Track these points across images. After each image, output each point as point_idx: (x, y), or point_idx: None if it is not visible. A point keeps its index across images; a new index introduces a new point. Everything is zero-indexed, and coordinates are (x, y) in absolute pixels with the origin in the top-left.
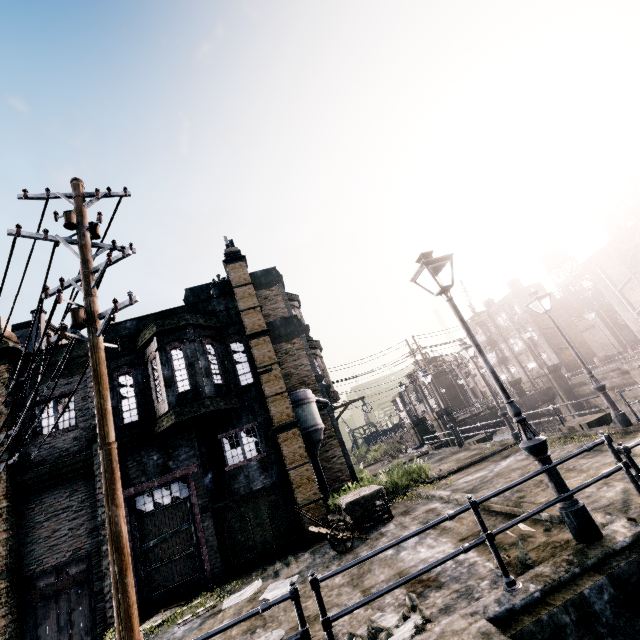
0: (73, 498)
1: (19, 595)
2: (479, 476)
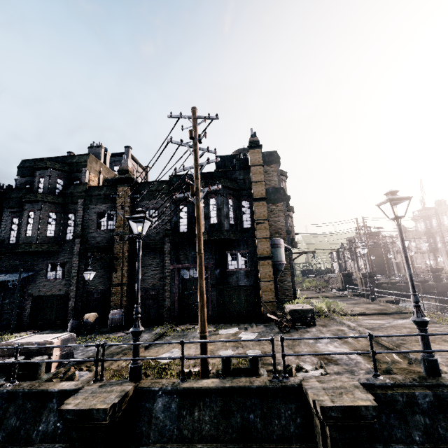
0: (154, 261)
1: (130, 294)
2: (379, 323)
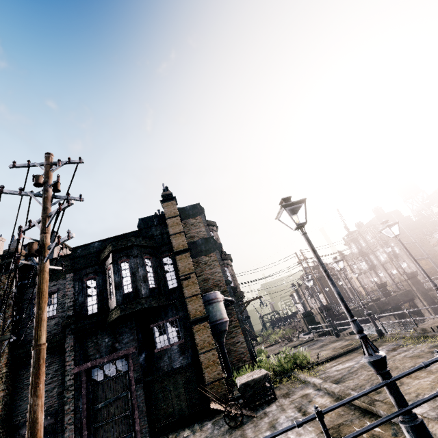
0: (50, 368)
1: None
2: (348, 366)
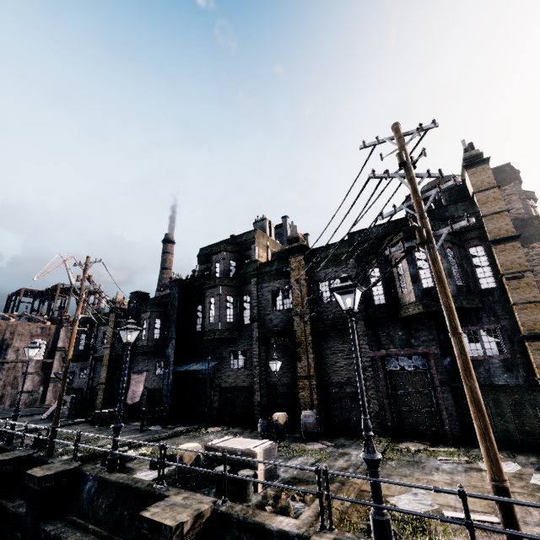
0: (344, 346)
1: (320, 391)
2: None
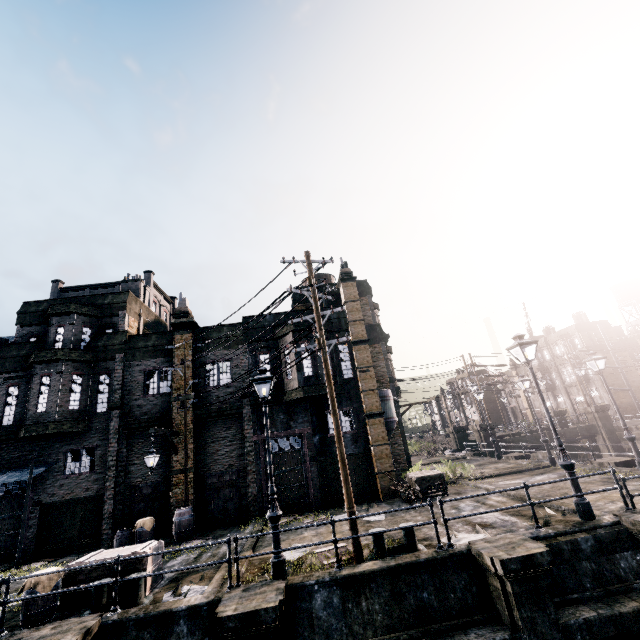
0: (229, 432)
1: (196, 484)
2: (516, 482)
